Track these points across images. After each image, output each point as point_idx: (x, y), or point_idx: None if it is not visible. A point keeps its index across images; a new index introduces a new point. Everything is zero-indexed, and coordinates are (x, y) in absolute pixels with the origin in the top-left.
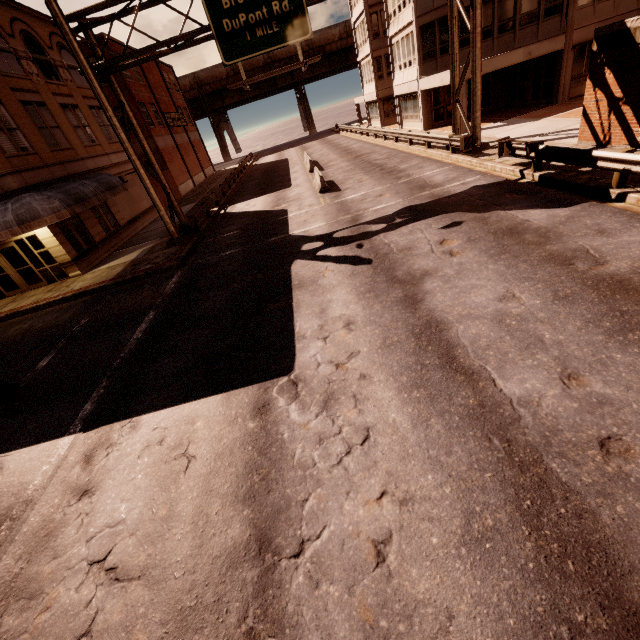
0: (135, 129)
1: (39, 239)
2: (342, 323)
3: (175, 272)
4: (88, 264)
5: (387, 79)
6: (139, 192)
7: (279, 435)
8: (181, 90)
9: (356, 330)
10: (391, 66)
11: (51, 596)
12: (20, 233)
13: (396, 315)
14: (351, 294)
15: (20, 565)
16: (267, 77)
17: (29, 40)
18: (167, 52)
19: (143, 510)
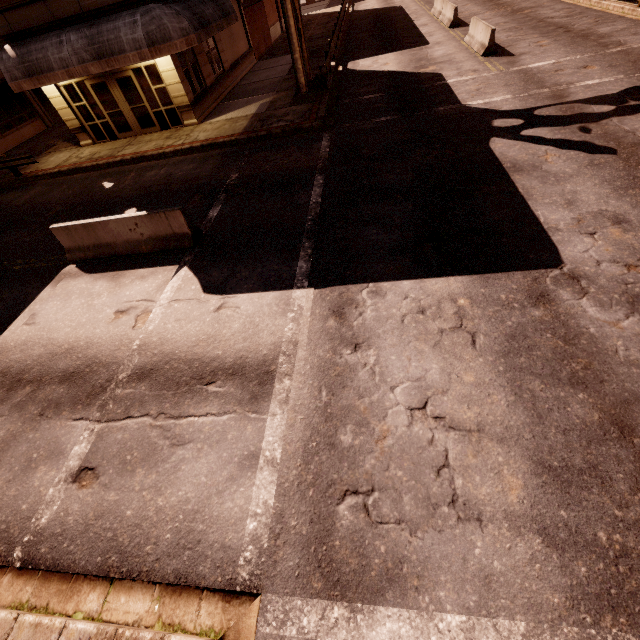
0: None
1: (158, 71)
2: (608, 220)
3: (321, 134)
4: (201, 112)
5: None
6: (238, 28)
7: (583, 328)
8: None
9: (635, 231)
10: None
11: (382, 428)
12: (149, 58)
13: None
14: (604, 188)
15: (325, 396)
16: None
17: None
18: None
19: (443, 372)
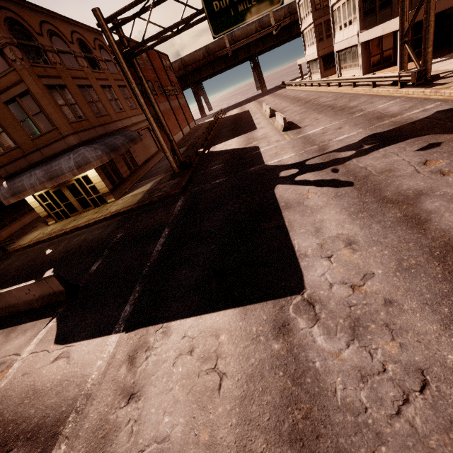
0: (149, 96)
1: (89, 177)
2: (342, 242)
3: (179, 197)
4: (119, 193)
5: (326, 40)
6: (149, 142)
7: (310, 362)
8: (173, 70)
9: (361, 250)
10: (332, 28)
11: None
12: (78, 174)
13: (402, 235)
14: (342, 214)
15: None
16: (246, 42)
17: (82, 45)
18: (171, 36)
19: (185, 429)
